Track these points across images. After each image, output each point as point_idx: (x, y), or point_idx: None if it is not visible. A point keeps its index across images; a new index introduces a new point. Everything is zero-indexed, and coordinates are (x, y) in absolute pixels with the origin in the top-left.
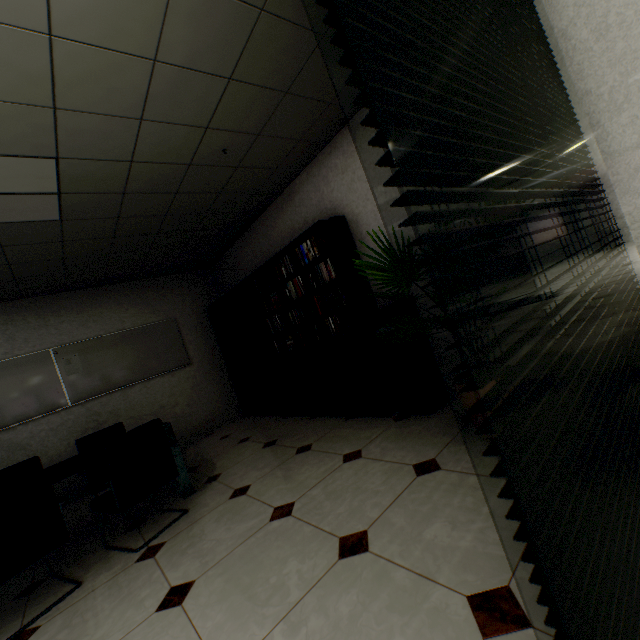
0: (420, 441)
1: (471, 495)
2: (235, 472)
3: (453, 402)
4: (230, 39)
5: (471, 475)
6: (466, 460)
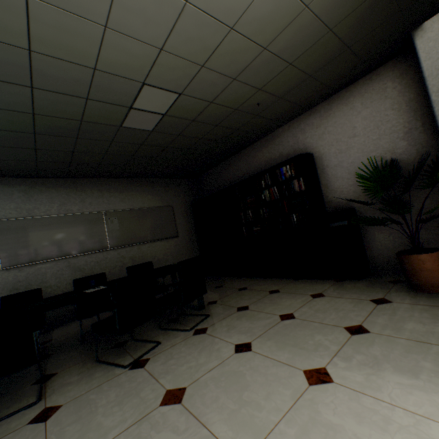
0: (365, 290)
1: (425, 312)
2: (228, 300)
3: (375, 274)
4: (305, 43)
5: (418, 305)
6: (408, 299)
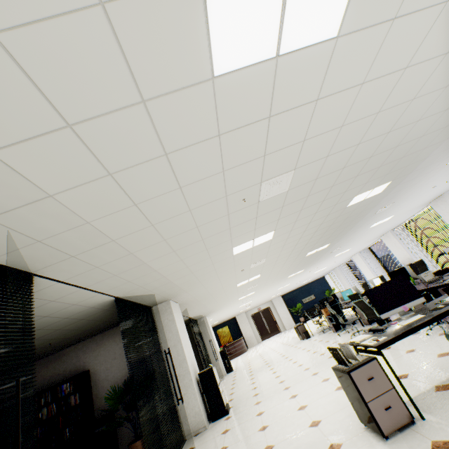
0: None
1: None
2: None
3: None
4: (84, 324)
5: None
6: None
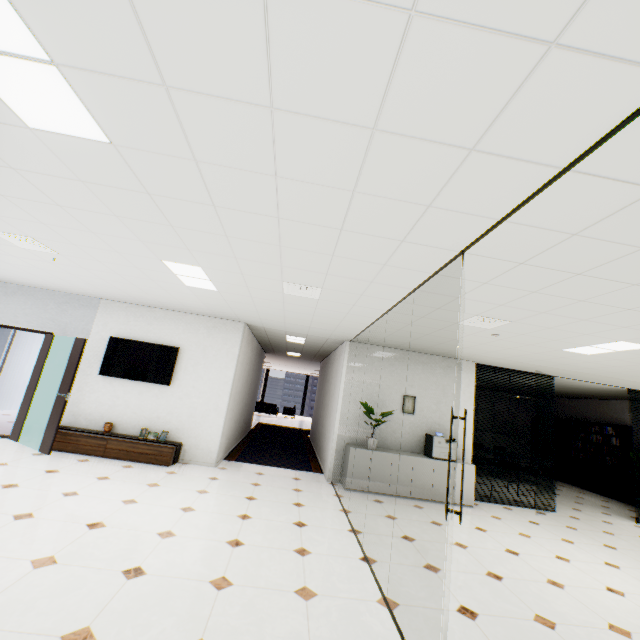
0: (632, 508)
1: None
2: (550, 485)
3: None
4: (613, 393)
5: None
6: None
